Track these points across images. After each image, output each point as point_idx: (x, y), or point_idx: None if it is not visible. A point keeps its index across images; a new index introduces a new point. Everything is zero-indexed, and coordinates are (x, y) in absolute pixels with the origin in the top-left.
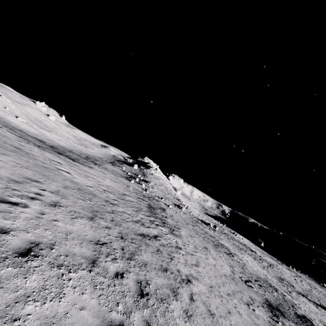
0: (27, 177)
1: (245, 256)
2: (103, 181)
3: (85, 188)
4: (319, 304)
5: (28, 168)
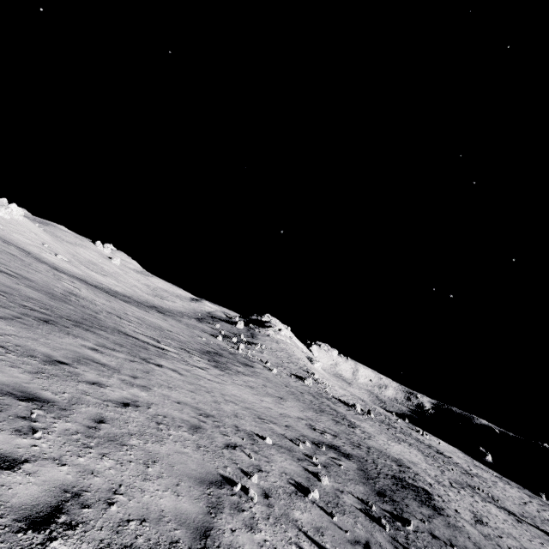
0: None
1: (400, 445)
2: (145, 316)
3: (86, 298)
4: (544, 530)
5: (5, 260)
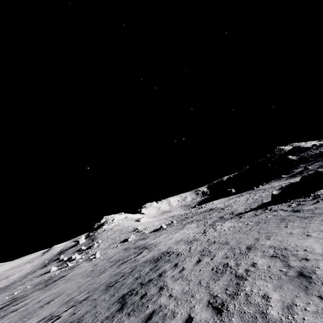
0: None
1: (182, 230)
2: None
3: None
4: (254, 208)
5: None
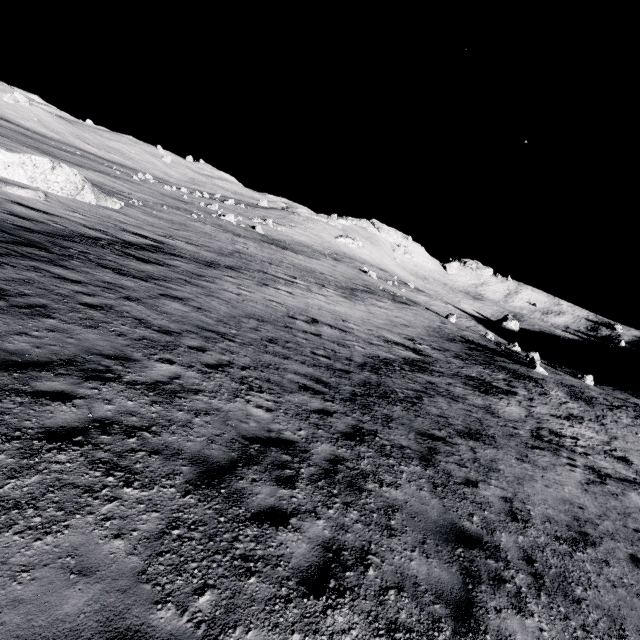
0: None
1: (120, 186)
2: None
3: None
4: None
5: None
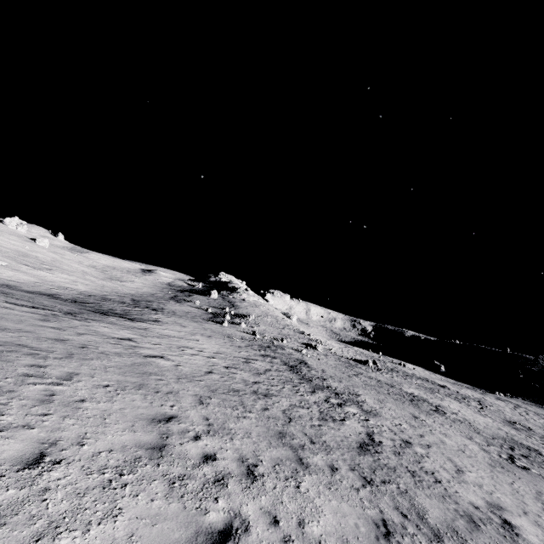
0: (150, 418)
1: (448, 402)
2: (200, 344)
3: (212, 382)
4: None
5: (125, 389)
